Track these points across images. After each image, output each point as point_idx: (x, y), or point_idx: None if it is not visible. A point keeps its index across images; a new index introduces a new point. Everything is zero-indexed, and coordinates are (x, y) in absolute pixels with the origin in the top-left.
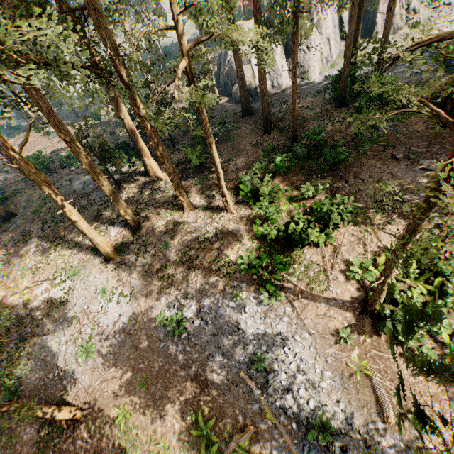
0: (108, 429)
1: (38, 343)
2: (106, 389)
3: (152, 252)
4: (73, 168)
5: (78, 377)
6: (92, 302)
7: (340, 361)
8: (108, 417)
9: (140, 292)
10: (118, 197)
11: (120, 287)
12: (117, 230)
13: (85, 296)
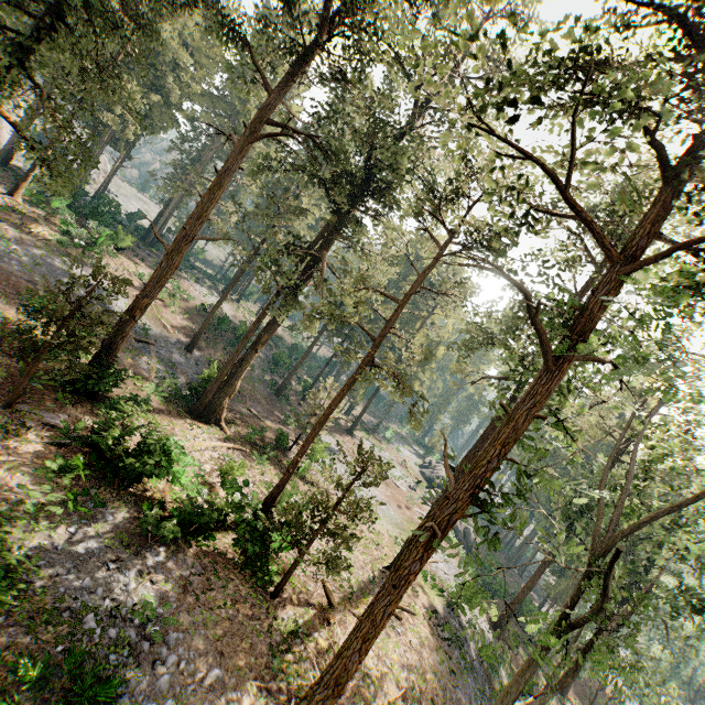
0: None
1: None
2: None
3: None
4: None
5: None
6: None
7: None
8: None
9: None
10: None
11: None
12: None
13: None
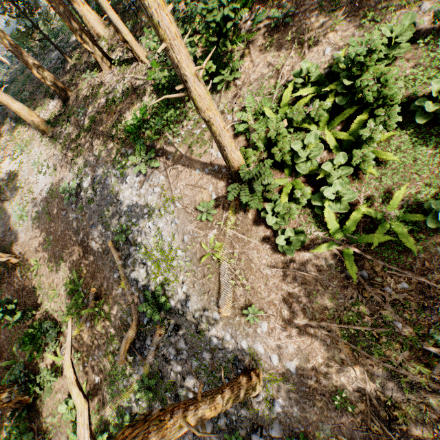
0: (30, 274)
1: (3, 207)
2: (31, 245)
3: (72, 123)
4: (51, 47)
5: (19, 234)
6: (31, 174)
7: (195, 240)
8: (31, 266)
9: (58, 164)
10: (19, 51)
11: (48, 160)
12: (53, 103)
13: (28, 168)
